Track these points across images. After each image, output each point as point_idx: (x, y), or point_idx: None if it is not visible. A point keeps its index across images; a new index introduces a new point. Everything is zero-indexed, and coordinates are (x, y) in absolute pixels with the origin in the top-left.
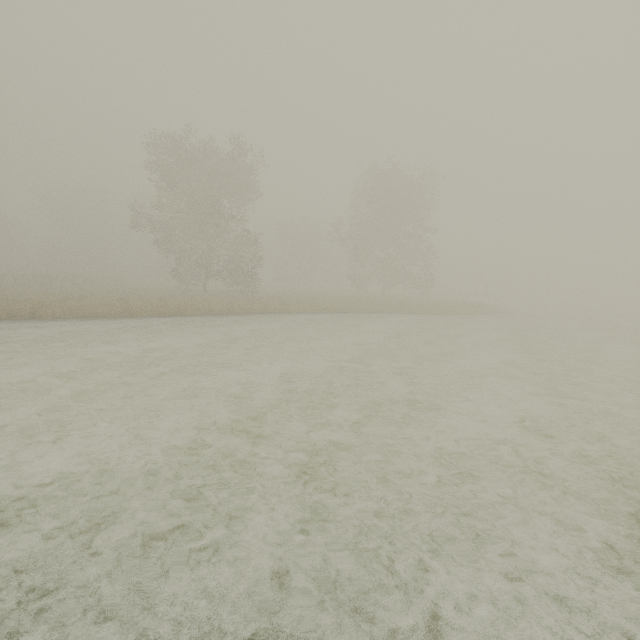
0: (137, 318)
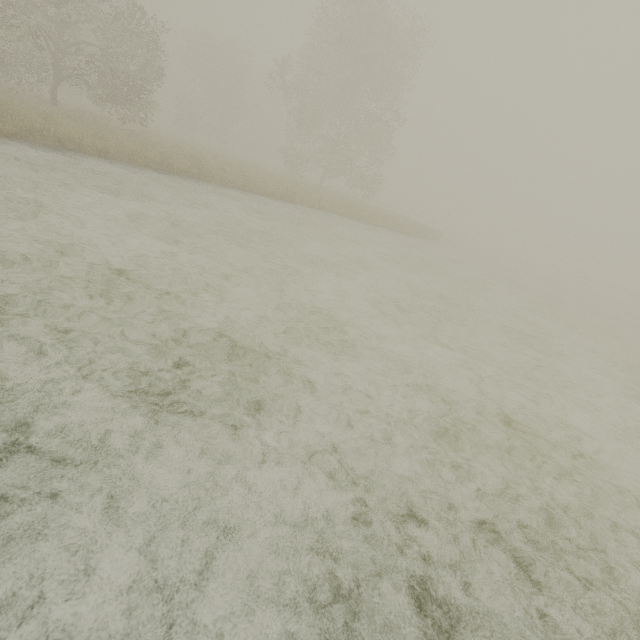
0: None
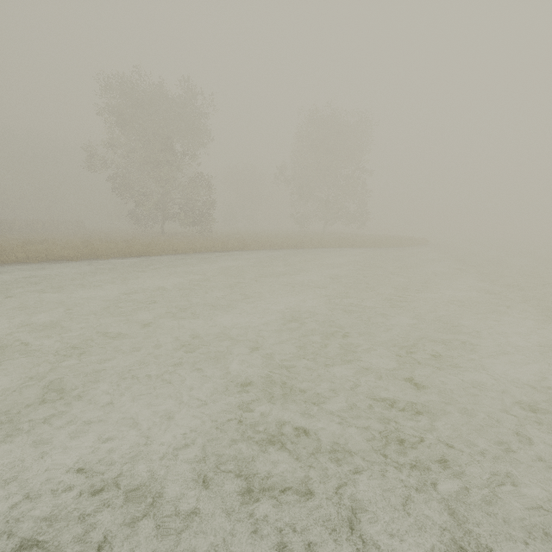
0: (104, 260)
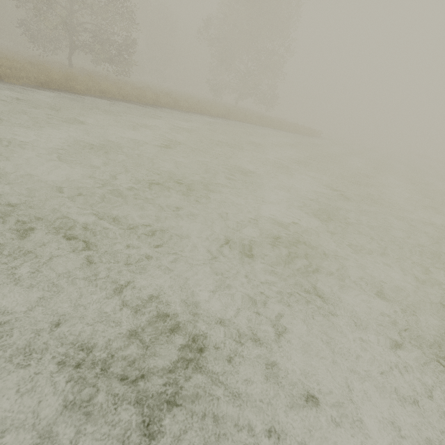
0: (14, 84)
